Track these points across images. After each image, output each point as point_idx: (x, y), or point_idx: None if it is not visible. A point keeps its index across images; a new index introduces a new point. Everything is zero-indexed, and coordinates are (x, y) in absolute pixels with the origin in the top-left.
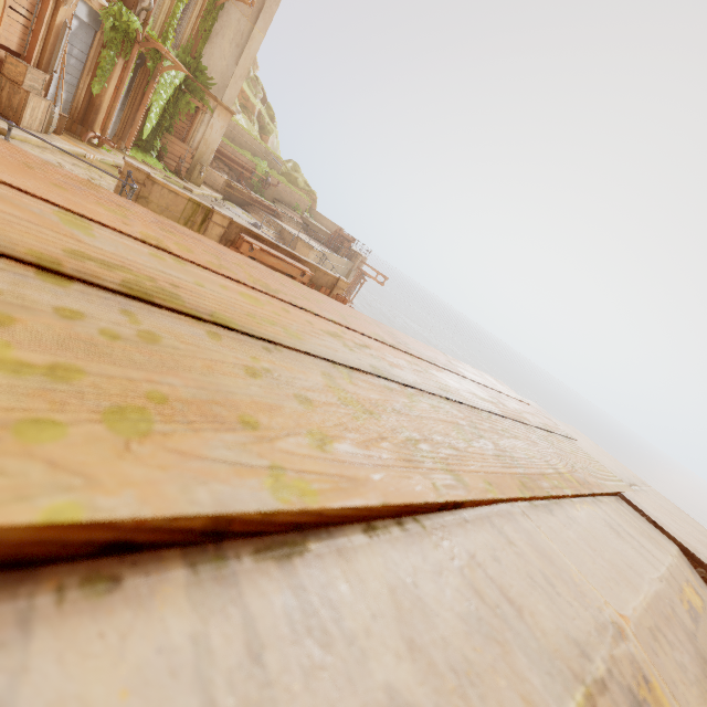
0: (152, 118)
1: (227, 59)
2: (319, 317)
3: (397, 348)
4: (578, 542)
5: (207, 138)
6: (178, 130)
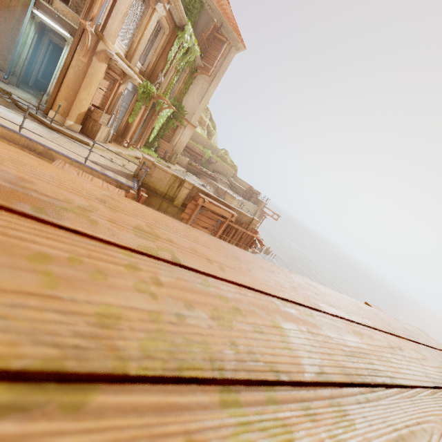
0: (155, 132)
1: (195, 101)
2: (372, 329)
3: (396, 335)
4: None
5: (181, 140)
6: (166, 137)
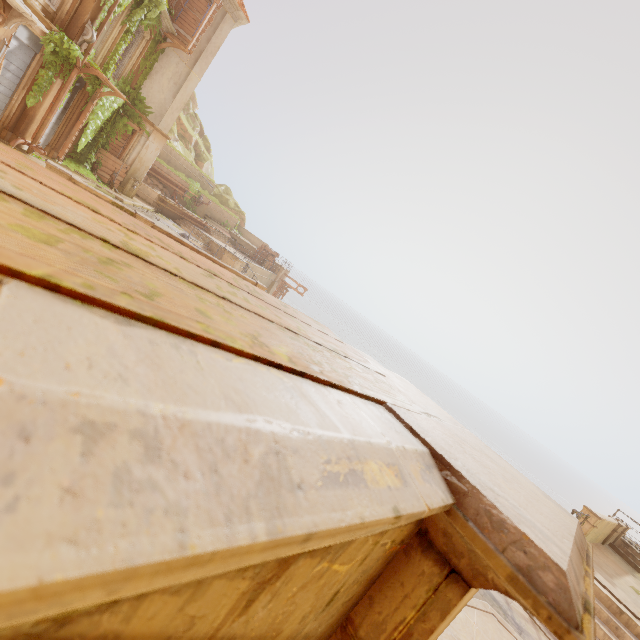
0: (88, 134)
1: (165, 93)
2: None
3: (110, 219)
4: (115, 344)
5: (142, 157)
6: (114, 148)
